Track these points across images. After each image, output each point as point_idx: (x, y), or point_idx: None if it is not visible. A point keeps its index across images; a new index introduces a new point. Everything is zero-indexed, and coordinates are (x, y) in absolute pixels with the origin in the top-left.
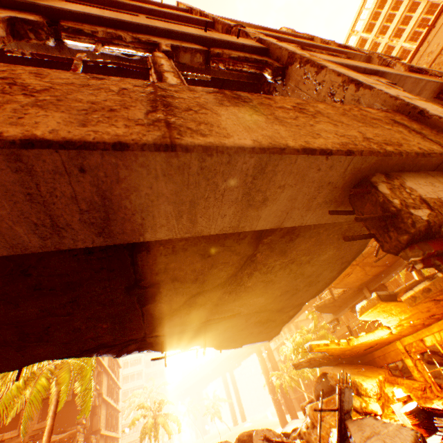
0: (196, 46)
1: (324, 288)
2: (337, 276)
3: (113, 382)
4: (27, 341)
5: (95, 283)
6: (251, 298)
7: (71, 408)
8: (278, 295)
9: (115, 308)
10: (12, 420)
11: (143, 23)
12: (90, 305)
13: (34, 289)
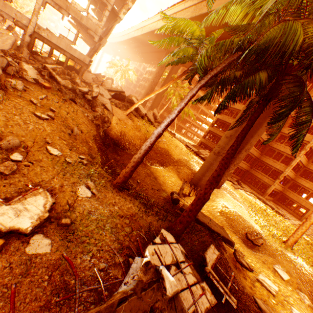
0: None
1: None
2: None
3: None
4: None
5: None
6: None
7: None
8: None
9: None
10: None
11: None
12: None
13: None
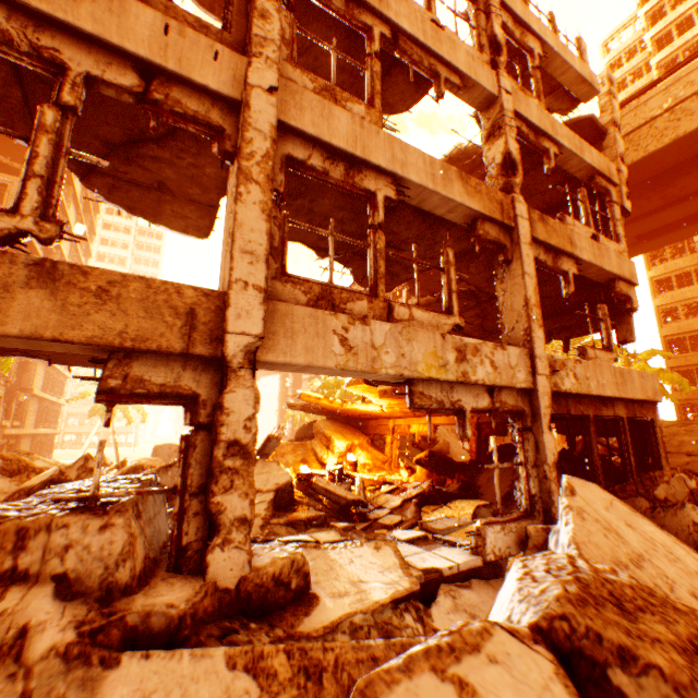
0: (132, 74)
1: None
2: None
3: None
4: None
5: None
6: None
7: None
8: None
9: None
10: None
11: (55, 15)
12: None
13: None
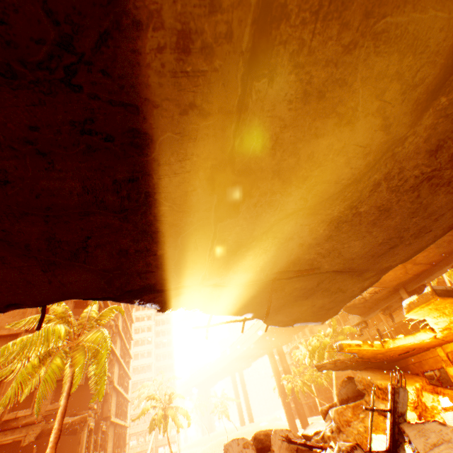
0: None
1: (426, 246)
2: (452, 227)
3: (124, 372)
4: (57, 256)
5: (173, 144)
6: (348, 240)
7: (83, 393)
8: (377, 244)
9: (182, 216)
10: (26, 399)
11: None
12: (153, 199)
13: (79, 132)
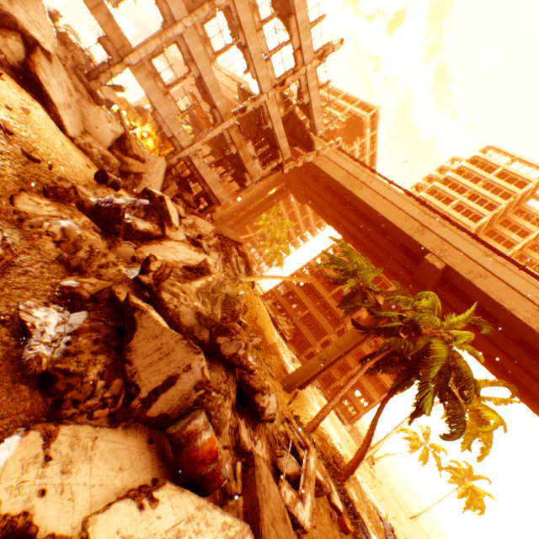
0: None
1: None
2: None
3: None
4: None
5: None
6: None
7: None
8: None
9: None
10: None
11: None
12: None
13: None
